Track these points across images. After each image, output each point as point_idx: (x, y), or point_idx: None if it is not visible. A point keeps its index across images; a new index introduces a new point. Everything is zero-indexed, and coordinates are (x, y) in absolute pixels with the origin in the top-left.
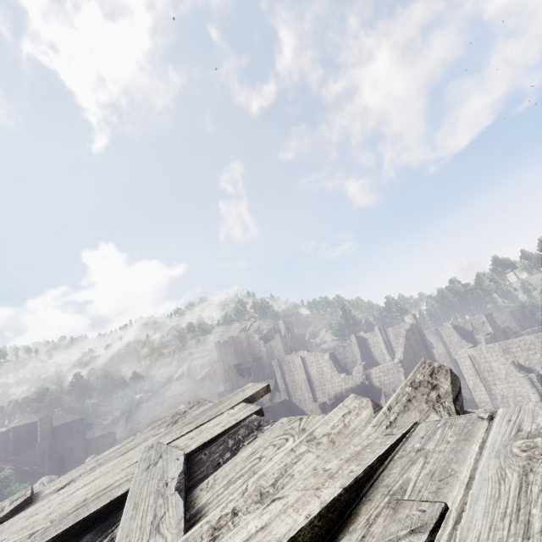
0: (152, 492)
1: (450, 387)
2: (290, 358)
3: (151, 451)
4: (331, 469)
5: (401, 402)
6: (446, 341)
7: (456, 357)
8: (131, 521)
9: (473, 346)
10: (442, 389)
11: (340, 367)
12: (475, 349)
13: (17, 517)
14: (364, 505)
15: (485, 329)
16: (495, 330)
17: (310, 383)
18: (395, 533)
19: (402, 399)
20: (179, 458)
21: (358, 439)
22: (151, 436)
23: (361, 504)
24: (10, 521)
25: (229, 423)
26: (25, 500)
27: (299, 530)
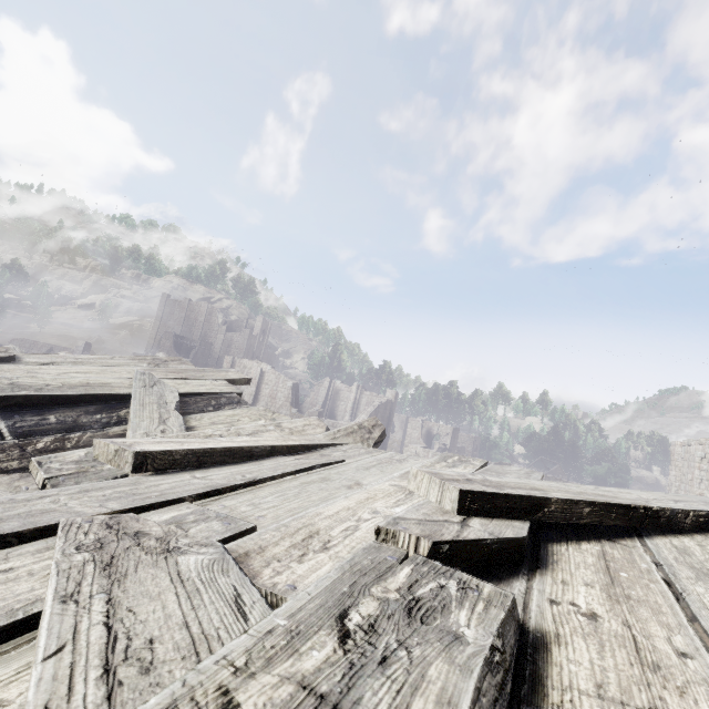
0: (155, 403)
1: (378, 436)
2: (248, 364)
3: (144, 377)
4: (294, 439)
5: (347, 431)
6: (408, 432)
7: (405, 449)
8: (141, 411)
9: (425, 448)
10: (373, 435)
11: (296, 401)
12: (425, 450)
13: (12, 367)
14: (308, 454)
15: (446, 439)
16: (452, 445)
17: (255, 400)
18: (321, 459)
19: (349, 430)
20: (174, 392)
21: (312, 437)
22: (133, 364)
23: (306, 453)
24: (5, 366)
25: (213, 389)
26: (10, 357)
27: (278, 445)
